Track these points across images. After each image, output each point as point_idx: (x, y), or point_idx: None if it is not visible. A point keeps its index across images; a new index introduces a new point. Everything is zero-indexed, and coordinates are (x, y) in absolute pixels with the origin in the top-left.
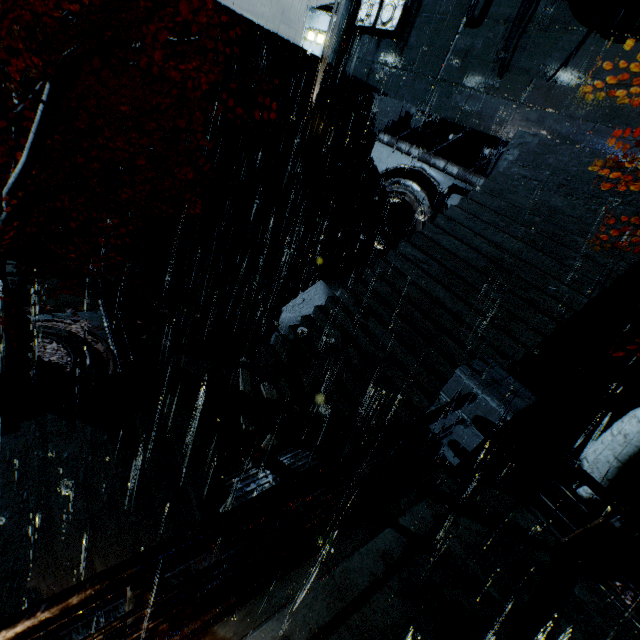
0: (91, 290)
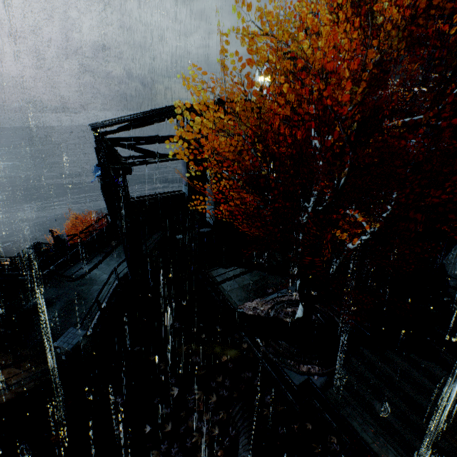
0: (278, 273)
